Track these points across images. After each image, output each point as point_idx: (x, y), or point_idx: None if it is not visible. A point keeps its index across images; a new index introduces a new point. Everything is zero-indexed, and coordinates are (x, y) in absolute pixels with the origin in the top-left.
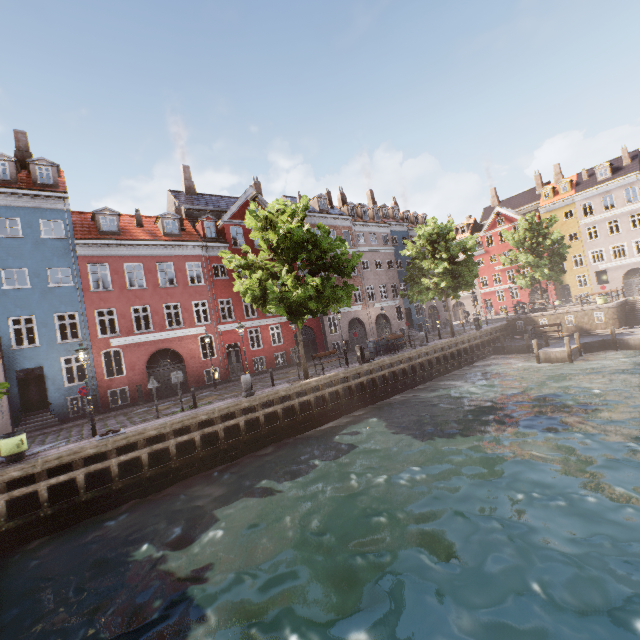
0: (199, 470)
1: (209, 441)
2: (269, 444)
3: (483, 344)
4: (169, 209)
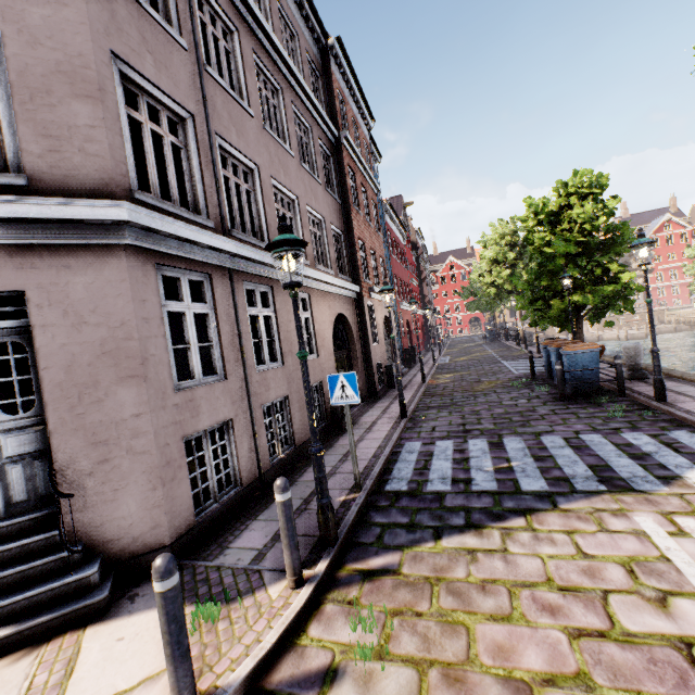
0: None
1: None
2: None
3: None
4: None
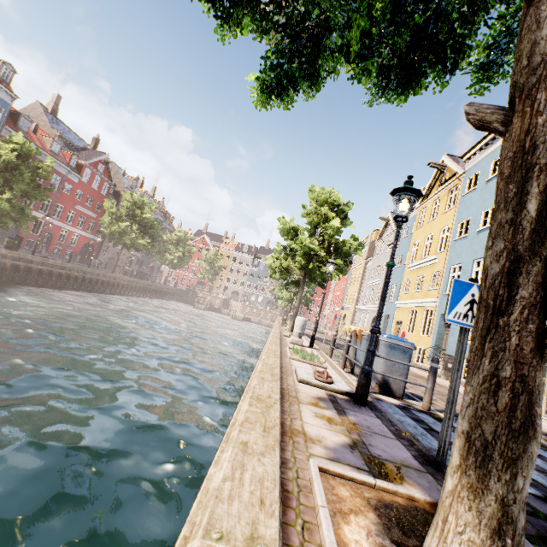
0: (73, 289)
1: (79, 280)
2: (95, 292)
3: (175, 294)
4: (29, 111)
